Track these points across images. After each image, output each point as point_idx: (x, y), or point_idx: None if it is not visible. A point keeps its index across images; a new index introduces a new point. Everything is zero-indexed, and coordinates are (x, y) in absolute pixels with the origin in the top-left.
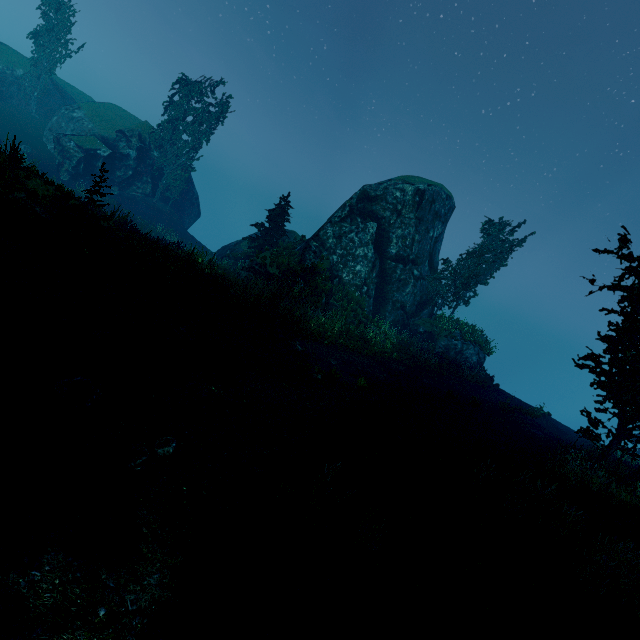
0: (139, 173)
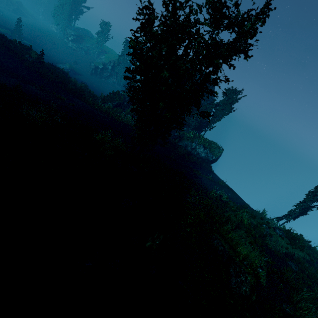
0: (111, 74)
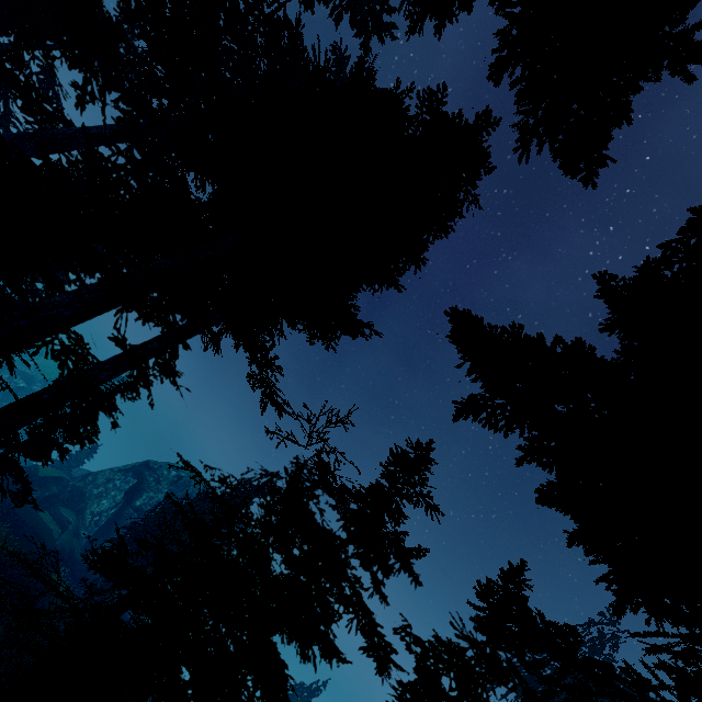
0: None
